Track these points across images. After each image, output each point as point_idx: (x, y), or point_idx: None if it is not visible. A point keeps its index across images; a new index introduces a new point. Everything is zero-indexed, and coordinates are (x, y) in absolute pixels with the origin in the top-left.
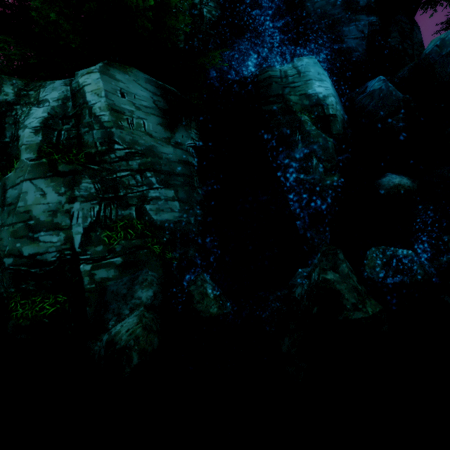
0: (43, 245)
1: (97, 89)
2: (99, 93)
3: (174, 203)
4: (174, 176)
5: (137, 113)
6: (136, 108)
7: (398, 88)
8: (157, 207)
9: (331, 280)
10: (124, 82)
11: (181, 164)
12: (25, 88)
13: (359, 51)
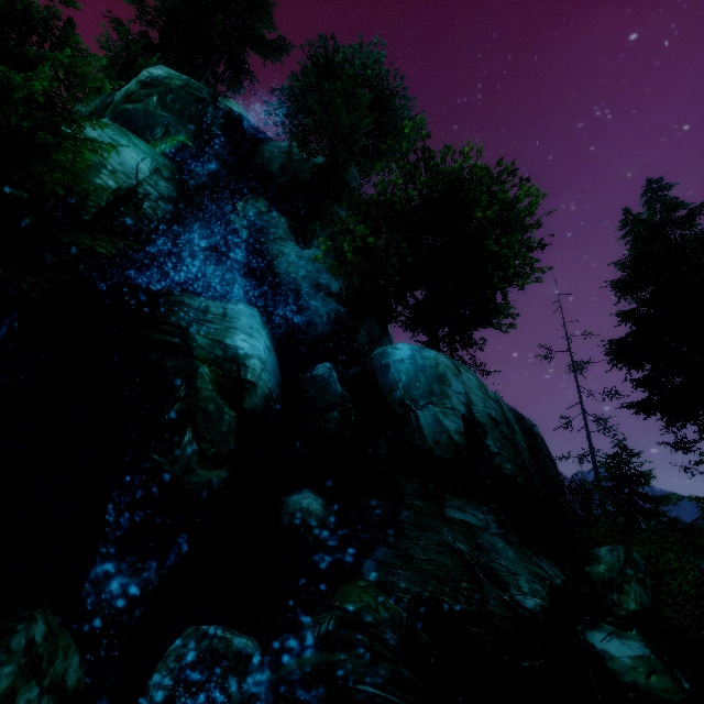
0: None
1: None
2: None
3: None
4: None
5: None
6: None
7: (339, 382)
8: None
9: None
10: None
11: None
12: None
13: (321, 331)
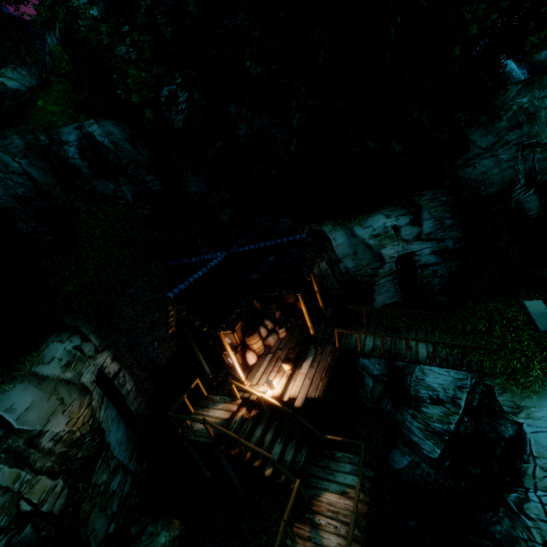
0: None
1: None
2: None
3: None
4: None
5: None
6: None
7: None
8: None
9: None
10: None
11: None
12: None
13: None
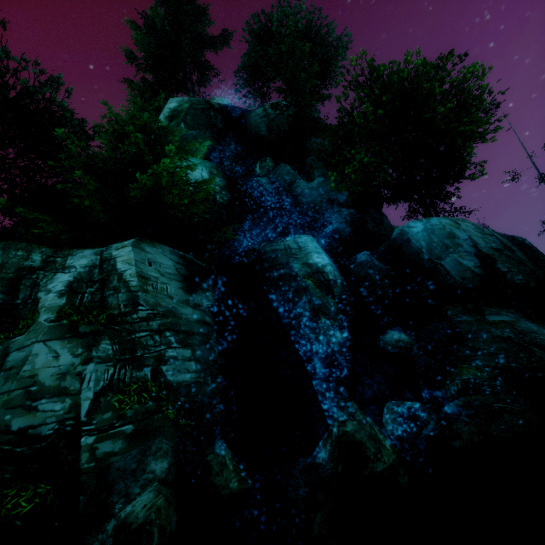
0: (42, 414)
1: (128, 259)
2: (130, 263)
3: (192, 363)
4: (192, 335)
5: (161, 279)
6: (161, 275)
7: (380, 261)
8: (174, 367)
9: (350, 432)
10: (152, 254)
11: (199, 323)
12: (53, 255)
13: (346, 231)
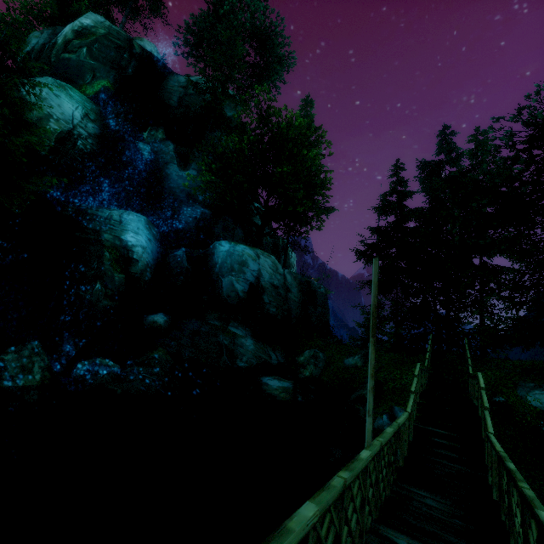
0: None
1: None
2: None
3: None
4: None
5: None
6: None
7: (187, 260)
8: None
9: (6, 360)
10: None
11: None
12: None
13: (189, 226)
